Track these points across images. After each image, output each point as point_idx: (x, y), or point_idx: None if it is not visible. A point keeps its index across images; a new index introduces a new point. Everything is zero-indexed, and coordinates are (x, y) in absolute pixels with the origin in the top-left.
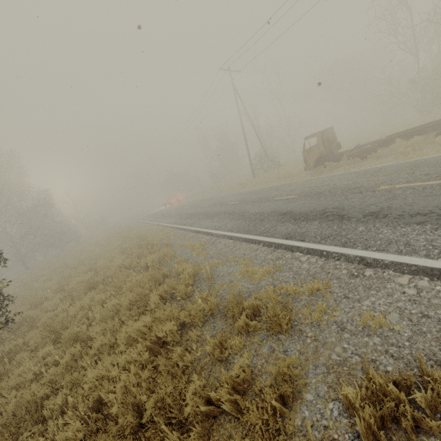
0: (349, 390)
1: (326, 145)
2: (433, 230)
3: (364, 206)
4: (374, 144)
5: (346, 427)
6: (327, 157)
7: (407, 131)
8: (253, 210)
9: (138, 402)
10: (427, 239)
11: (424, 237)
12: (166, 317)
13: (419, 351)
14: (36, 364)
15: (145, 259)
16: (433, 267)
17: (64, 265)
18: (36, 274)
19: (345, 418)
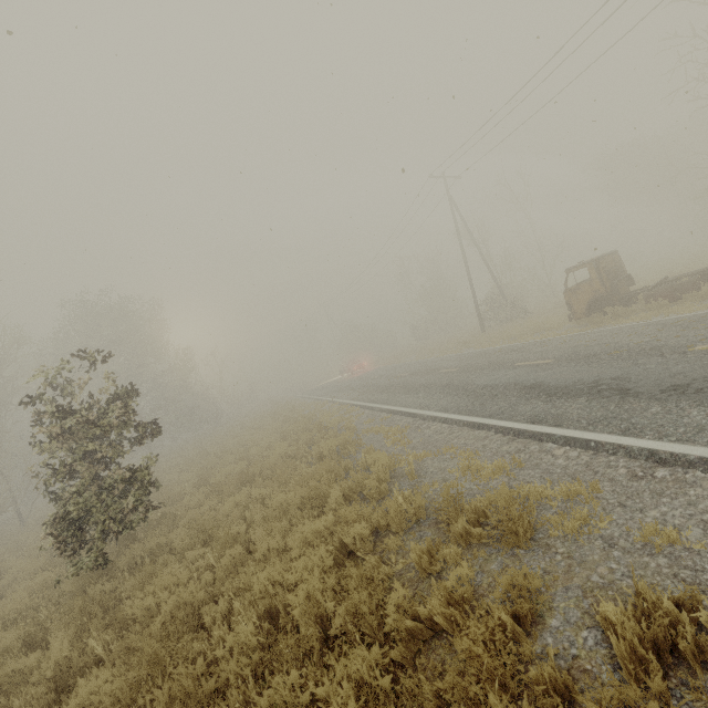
0: (606, 607)
1: (606, 279)
2: None
3: (665, 376)
4: (695, 276)
5: (605, 658)
6: (608, 299)
7: None
8: (481, 381)
9: (322, 613)
10: None
11: None
12: (354, 517)
13: None
14: (185, 568)
15: (318, 446)
16: None
17: (204, 452)
18: (166, 463)
19: (604, 648)
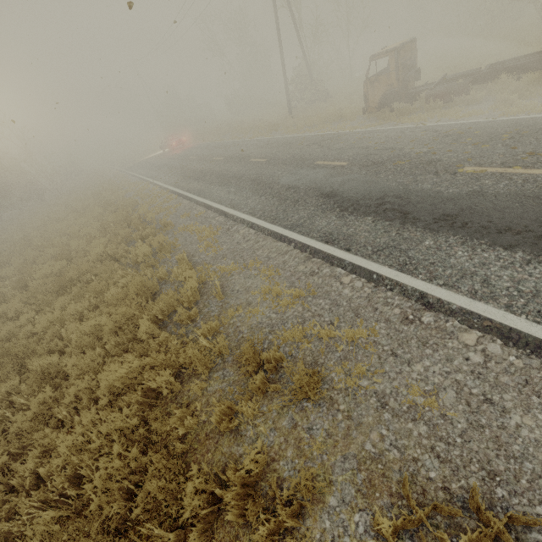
0: (382, 520)
1: (401, 72)
2: (524, 263)
3: (438, 201)
4: (468, 78)
5: None
6: (398, 94)
7: (520, 59)
8: (285, 180)
9: (126, 484)
10: (513, 278)
11: (510, 273)
12: (160, 361)
13: (472, 455)
14: None
15: (135, 249)
16: (512, 327)
17: (24, 242)
18: None
19: (371, 538)
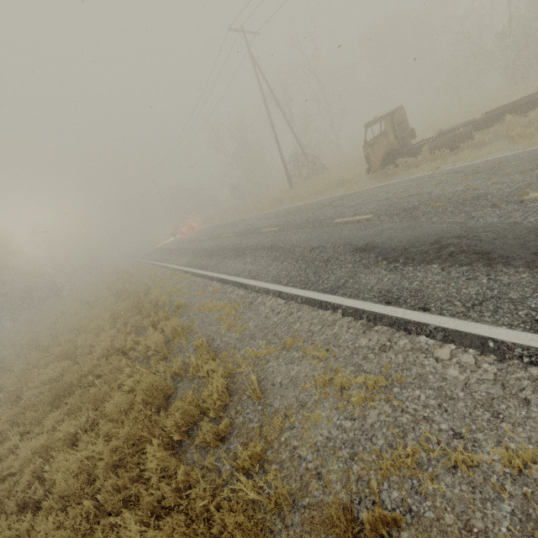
0: None
1: (398, 133)
2: None
3: (524, 232)
4: (468, 126)
5: None
6: (399, 151)
7: (514, 103)
8: (306, 242)
9: None
10: None
11: None
12: (179, 537)
13: None
14: None
15: (145, 339)
16: None
17: (32, 343)
18: None
19: None
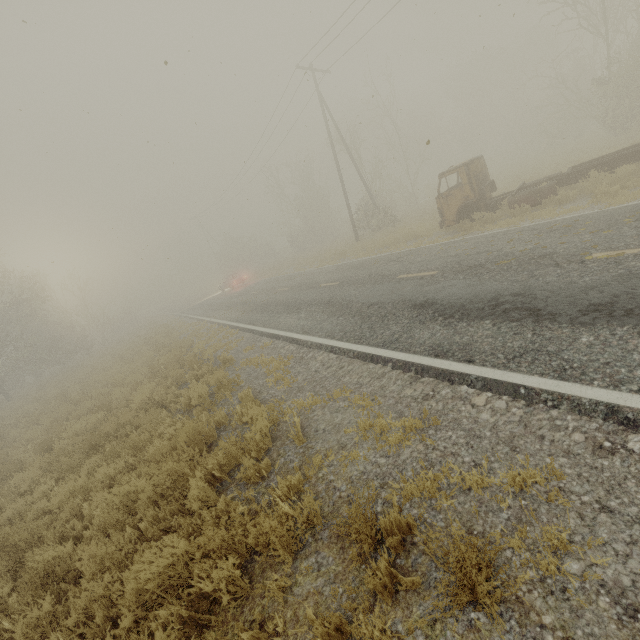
0: None
1: (475, 185)
2: None
3: (576, 291)
4: (552, 181)
5: None
6: (476, 205)
7: (604, 158)
8: (365, 298)
9: None
10: None
11: None
12: (219, 543)
13: None
14: None
15: (187, 391)
16: None
17: (61, 397)
18: (18, 411)
19: None
